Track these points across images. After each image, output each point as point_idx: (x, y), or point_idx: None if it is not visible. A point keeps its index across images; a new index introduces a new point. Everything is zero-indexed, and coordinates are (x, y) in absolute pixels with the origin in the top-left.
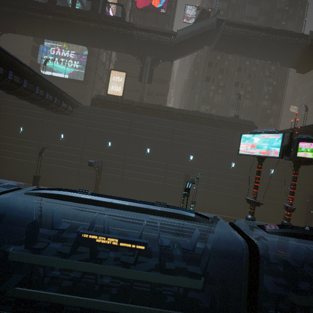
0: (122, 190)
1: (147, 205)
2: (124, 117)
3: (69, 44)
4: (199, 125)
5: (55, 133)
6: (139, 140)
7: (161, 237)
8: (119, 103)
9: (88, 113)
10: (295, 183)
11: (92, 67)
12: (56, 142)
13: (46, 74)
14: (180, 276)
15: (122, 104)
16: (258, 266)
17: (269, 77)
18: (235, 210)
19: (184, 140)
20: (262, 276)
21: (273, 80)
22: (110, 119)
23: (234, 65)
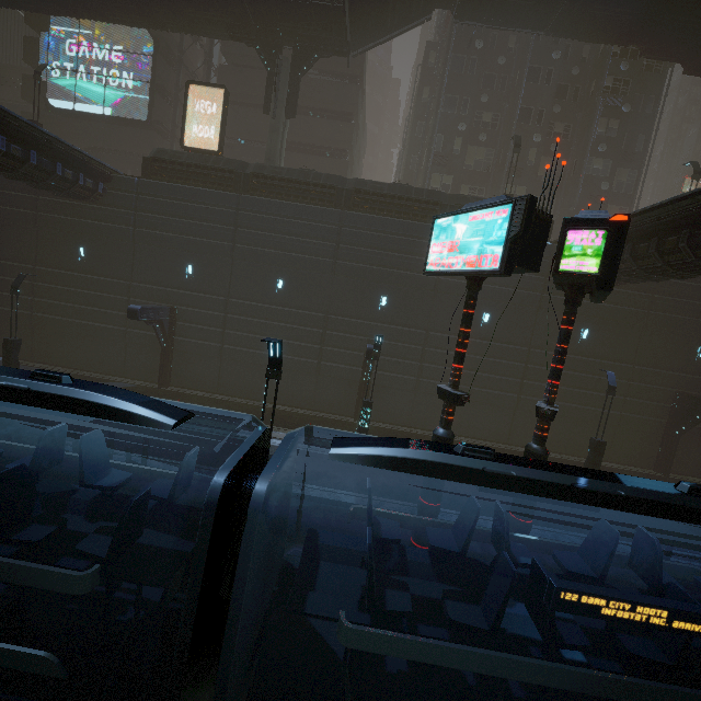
0: (224, 376)
1: (2, 377)
2: (220, 202)
3: (108, 27)
4: (405, 220)
5: (66, 245)
6: (257, 259)
7: (124, 469)
8: (208, 168)
9: (136, 195)
10: (564, 347)
11: (168, 86)
12: (70, 267)
13: (62, 108)
14: (69, 559)
15: (217, 170)
16: (242, 543)
17: (613, 92)
18: (487, 426)
19: (366, 258)
20: (245, 569)
21: (622, 102)
22: (188, 209)
23: (520, 65)
